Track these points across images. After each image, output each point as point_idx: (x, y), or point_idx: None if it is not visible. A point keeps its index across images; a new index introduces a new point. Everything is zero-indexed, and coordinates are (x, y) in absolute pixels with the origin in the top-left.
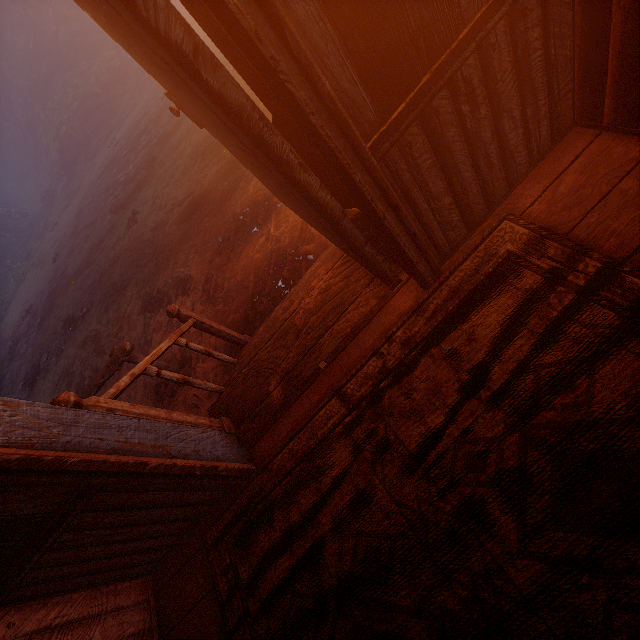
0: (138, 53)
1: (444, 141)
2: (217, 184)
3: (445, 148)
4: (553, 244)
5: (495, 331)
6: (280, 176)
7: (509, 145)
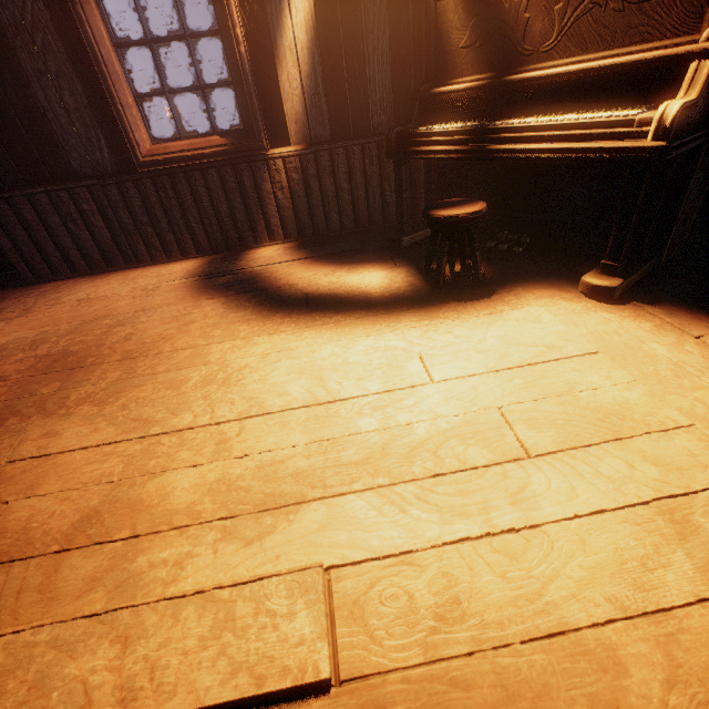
0: None
1: None
2: None
3: None
4: None
5: None
6: None
7: None
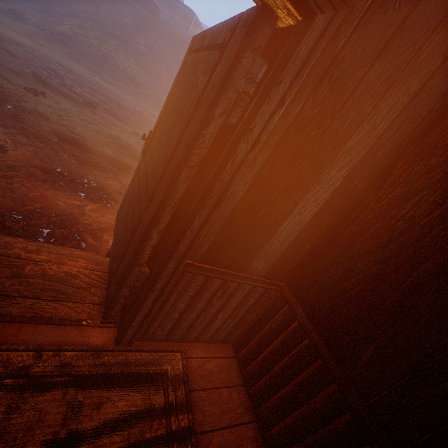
0: (168, 121)
1: (203, 294)
2: (101, 157)
3: (200, 296)
4: (183, 389)
5: (115, 415)
6: (147, 219)
7: (213, 323)
